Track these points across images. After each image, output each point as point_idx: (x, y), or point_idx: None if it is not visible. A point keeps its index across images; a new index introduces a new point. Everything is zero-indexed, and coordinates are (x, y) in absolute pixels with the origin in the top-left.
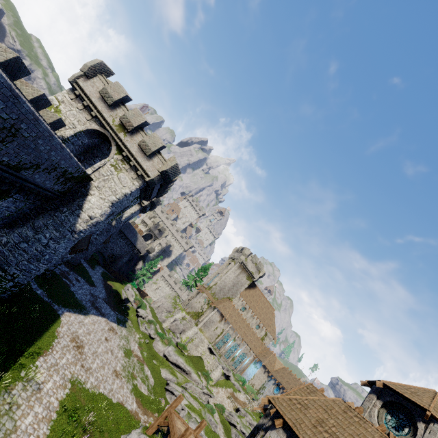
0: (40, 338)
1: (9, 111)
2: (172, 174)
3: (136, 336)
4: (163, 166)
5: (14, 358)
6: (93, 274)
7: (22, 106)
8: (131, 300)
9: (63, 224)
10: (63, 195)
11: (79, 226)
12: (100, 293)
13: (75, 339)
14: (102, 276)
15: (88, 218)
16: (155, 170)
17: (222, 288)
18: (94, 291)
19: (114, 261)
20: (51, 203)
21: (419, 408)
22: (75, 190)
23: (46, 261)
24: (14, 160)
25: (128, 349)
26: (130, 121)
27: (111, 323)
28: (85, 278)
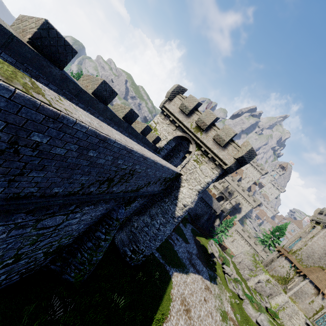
0: (161, 302)
1: (126, 162)
2: (248, 158)
3: (226, 294)
4: (238, 152)
5: (147, 325)
6: (186, 232)
7: (135, 155)
8: (216, 255)
9: (167, 212)
10: (164, 190)
11: (177, 213)
12: (193, 250)
13: (183, 301)
14: (191, 233)
15: (182, 206)
16: (231, 157)
17: (310, 255)
18: (189, 248)
19: (198, 219)
20: (158, 196)
21: None
22: (171, 184)
23: (159, 240)
24: (135, 186)
25: (223, 310)
26: (204, 121)
27: (205, 280)
28: (181, 236)
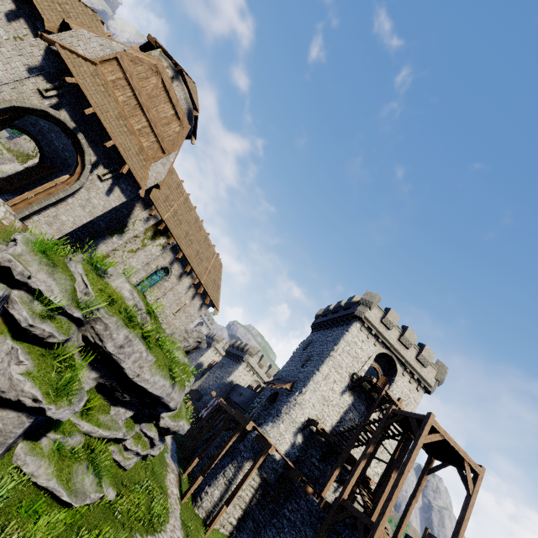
0: None
1: None
2: None
3: None
4: None
5: None
6: None
7: None
8: None
9: None
10: None
11: None
12: None
13: None
14: None
15: None
16: None
17: None
18: None
19: None
20: None
21: (152, 45)
22: None
23: None
24: None
25: None
26: None
27: None
28: None
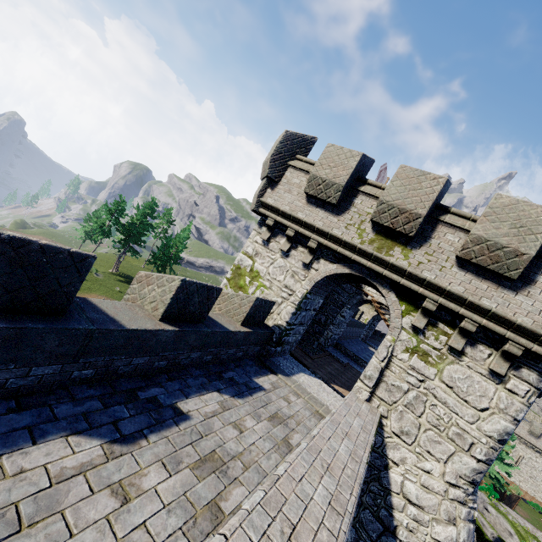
0: None
1: None
2: None
3: None
4: None
5: None
6: None
7: None
8: None
9: None
10: None
11: None
12: None
13: None
14: None
15: None
16: None
17: None
18: None
19: None
20: None
21: None
22: None
23: None
24: None
25: None
26: (403, 208)
27: None
28: None
